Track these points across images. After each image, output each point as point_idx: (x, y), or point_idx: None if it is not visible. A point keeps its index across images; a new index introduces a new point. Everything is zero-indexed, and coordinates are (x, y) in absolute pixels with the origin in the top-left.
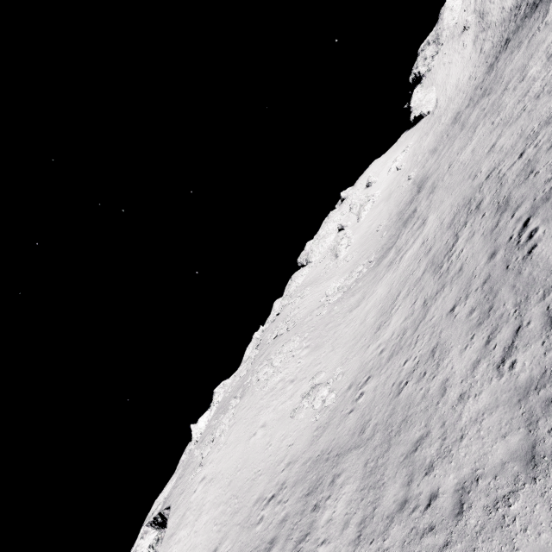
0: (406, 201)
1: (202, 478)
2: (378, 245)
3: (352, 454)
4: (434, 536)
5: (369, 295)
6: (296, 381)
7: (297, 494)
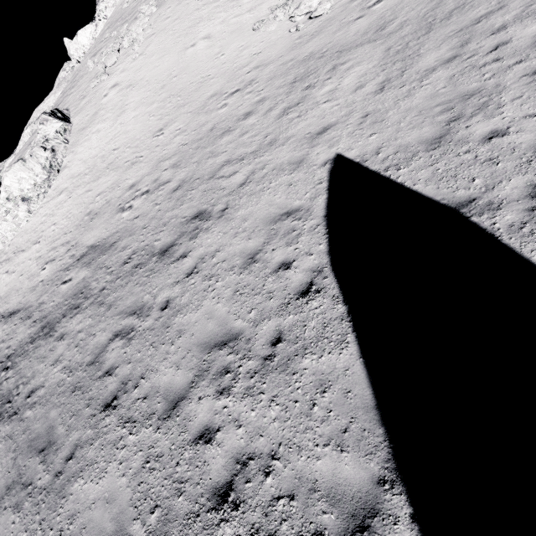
0: None
1: (113, 85)
2: None
3: (364, 47)
4: (501, 63)
5: None
6: None
7: (278, 84)
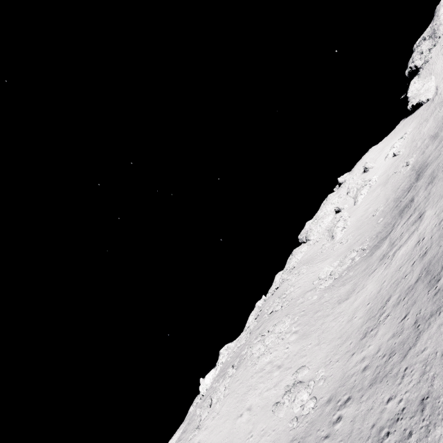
0: (404, 187)
1: (197, 442)
2: (373, 231)
3: None
4: None
5: (359, 289)
6: (282, 368)
7: None
